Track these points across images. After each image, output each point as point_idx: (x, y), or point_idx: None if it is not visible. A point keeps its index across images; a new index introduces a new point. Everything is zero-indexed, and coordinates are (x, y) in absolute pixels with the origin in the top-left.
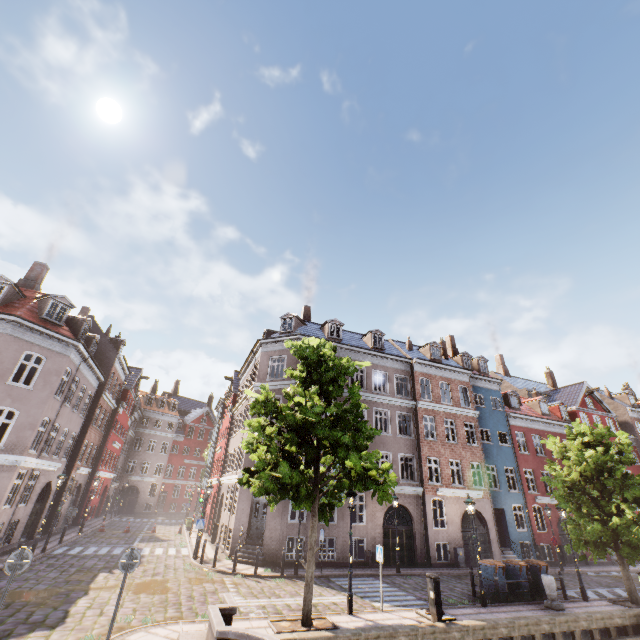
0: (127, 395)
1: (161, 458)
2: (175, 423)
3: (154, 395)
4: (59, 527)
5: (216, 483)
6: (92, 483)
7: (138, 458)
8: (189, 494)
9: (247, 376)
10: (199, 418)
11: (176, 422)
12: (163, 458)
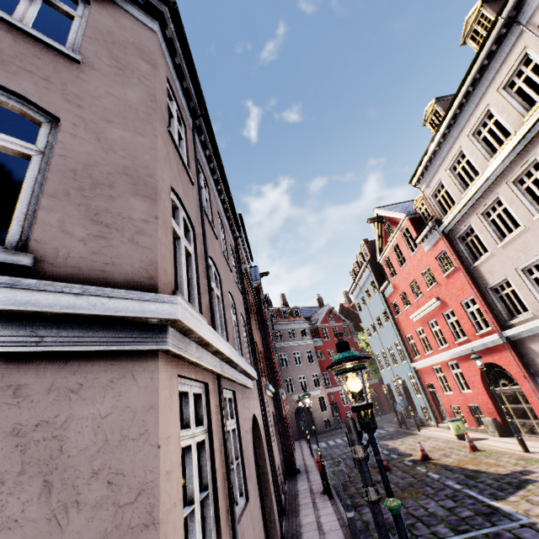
0: (259, 292)
1: (312, 368)
2: (306, 329)
3: (273, 307)
4: (283, 489)
5: (486, 347)
6: (281, 408)
7: (291, 375)
8: (385, 392)
9: (469, 127)
10: (325, 318)
11: (307, 327)
12: (314, 368)
